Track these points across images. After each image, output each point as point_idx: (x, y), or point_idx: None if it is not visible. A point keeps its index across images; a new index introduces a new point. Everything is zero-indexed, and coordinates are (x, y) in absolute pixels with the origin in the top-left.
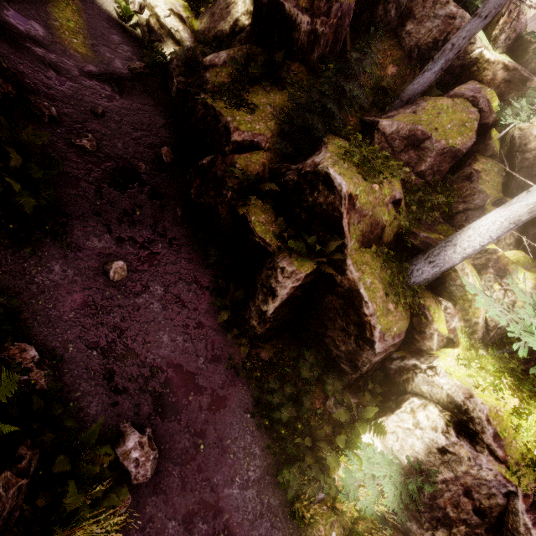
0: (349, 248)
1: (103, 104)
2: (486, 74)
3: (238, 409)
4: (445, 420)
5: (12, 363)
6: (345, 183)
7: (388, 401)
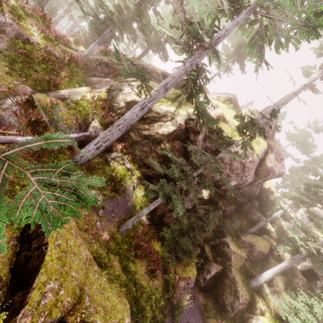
0: (232, 266)
1: None
2: (272, 234)
3: (195, 307)
4: None
5: None
6: (232, 247)
7: None
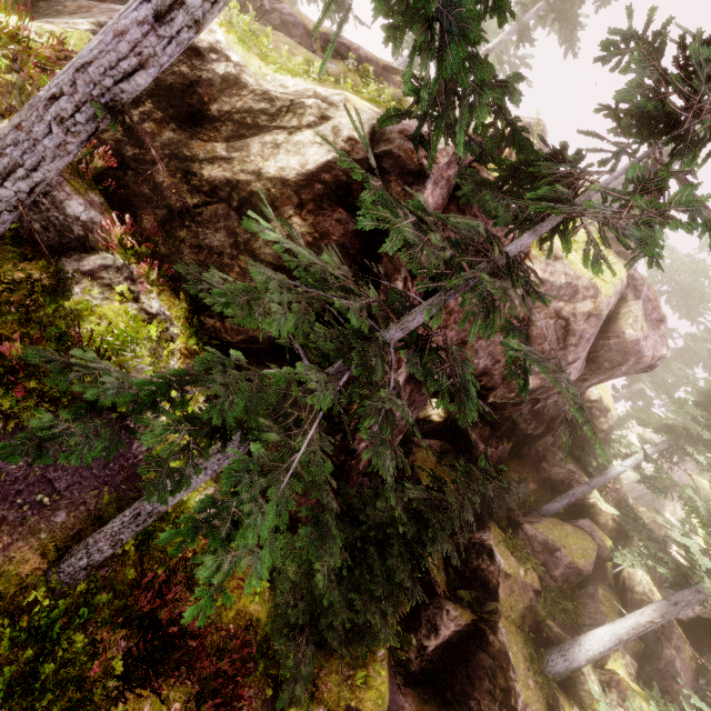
0: (501, 613)
1: None
2: (600, 518)
3: None
4: None
5: None
6: (503, 561)
7: None
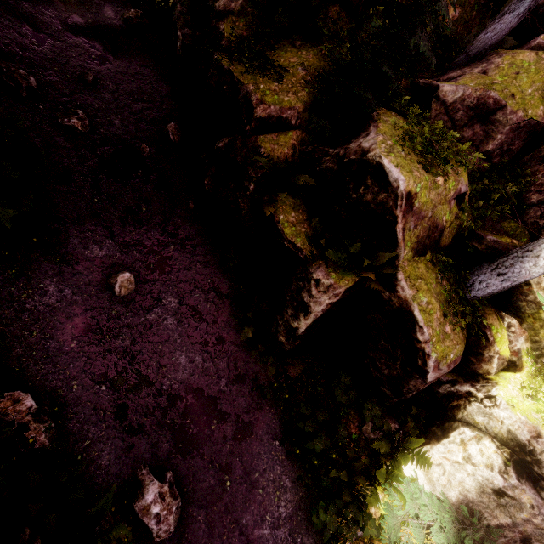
0: (401, 259)
1: (94, 68)
2: None
3: (265, 437)
4: (503, 459)
5: (2, 427)
6: (403, 179)
7: (431, 425)
